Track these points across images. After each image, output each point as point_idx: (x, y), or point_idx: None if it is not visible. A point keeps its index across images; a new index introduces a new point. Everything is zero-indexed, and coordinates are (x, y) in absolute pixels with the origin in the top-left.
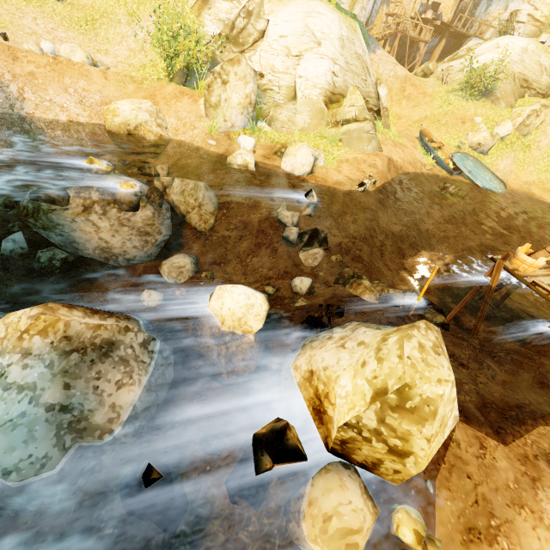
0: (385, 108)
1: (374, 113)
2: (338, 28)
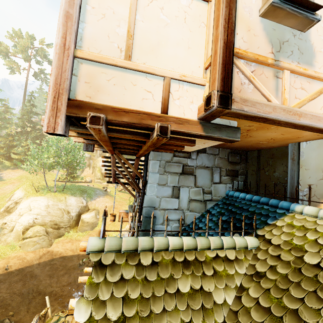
0: (86, 222)
1: (68, 227)
2: (46, 203)
